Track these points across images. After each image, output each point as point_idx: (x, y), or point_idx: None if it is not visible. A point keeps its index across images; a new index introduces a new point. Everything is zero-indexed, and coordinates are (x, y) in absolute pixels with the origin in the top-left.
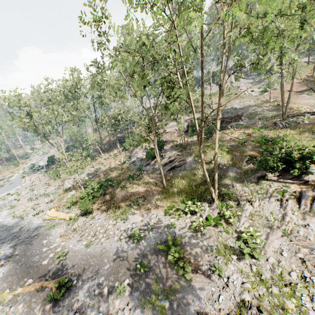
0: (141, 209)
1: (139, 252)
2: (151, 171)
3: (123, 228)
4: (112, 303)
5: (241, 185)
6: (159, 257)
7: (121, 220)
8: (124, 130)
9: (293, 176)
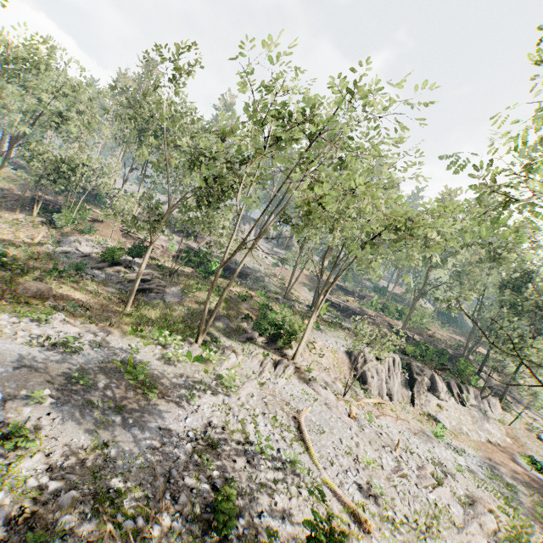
0: (78, 320)
1: (72, 366)
2: (103, 280)
3: (38, 333)
4: (16, 411)
5: (228, 340)
6: (109, 377)
7: (32, 321)
8: (57, 193)
9: (277, 348)
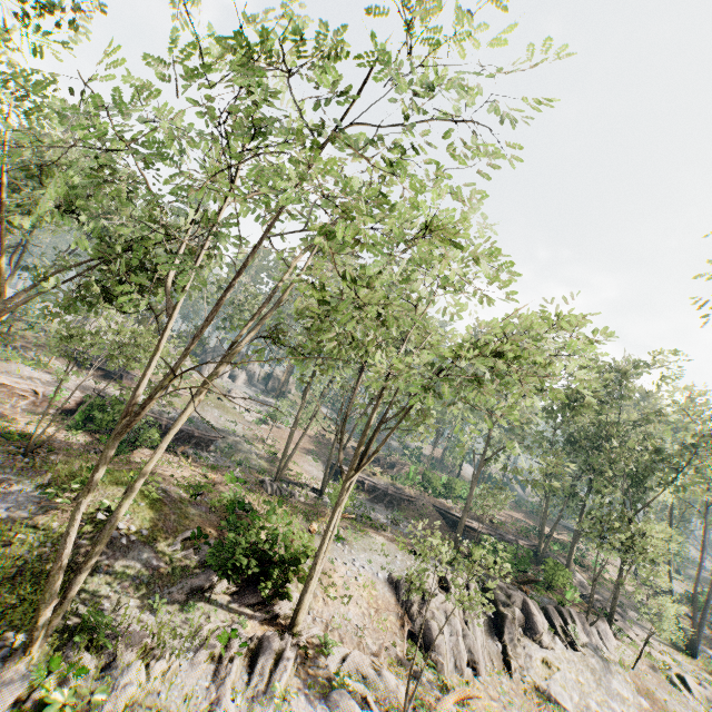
0: None
1: None
2: None
3: None
4: None
5: (142, 604)
6: None
7: None
8: None
9: (258, 600)
